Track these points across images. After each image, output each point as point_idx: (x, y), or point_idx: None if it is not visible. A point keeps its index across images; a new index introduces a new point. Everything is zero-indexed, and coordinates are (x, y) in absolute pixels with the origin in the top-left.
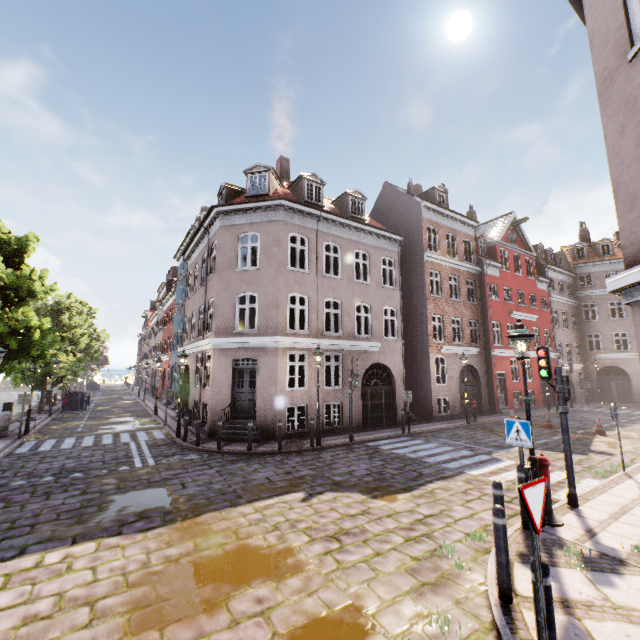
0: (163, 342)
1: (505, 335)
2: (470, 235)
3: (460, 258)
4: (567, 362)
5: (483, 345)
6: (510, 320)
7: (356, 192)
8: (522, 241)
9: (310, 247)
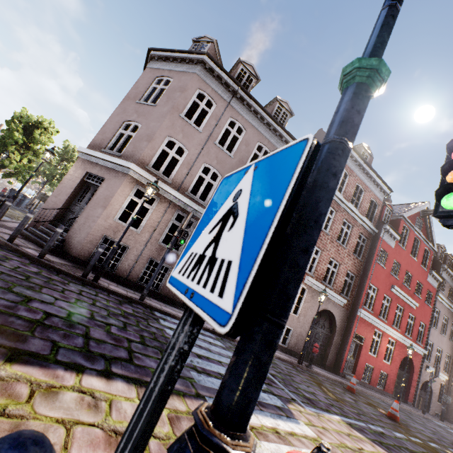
0: None
1: (379, 304)
2: (379, 199)
3: (361, 211)
4: (433, 366)
5: (352, 301)
6: (389, 293)
7: (286, 103)
8: (427, 232)
9: (214, 112)
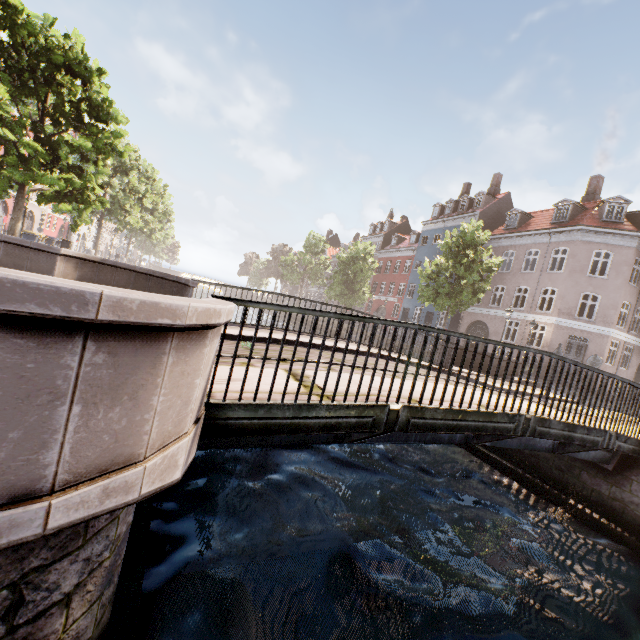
0: (374, 283)
1: None
2: None
3: None
4: None
5: None
6: None
7: None
8: None
9: None
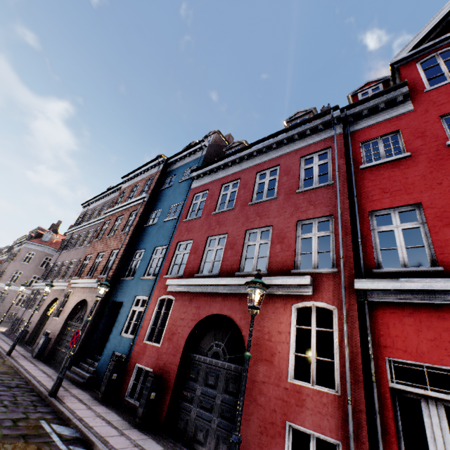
0: None
1: None
2: None
3: None
4: None
5: None
6: None
7: None
8: None
9: None
